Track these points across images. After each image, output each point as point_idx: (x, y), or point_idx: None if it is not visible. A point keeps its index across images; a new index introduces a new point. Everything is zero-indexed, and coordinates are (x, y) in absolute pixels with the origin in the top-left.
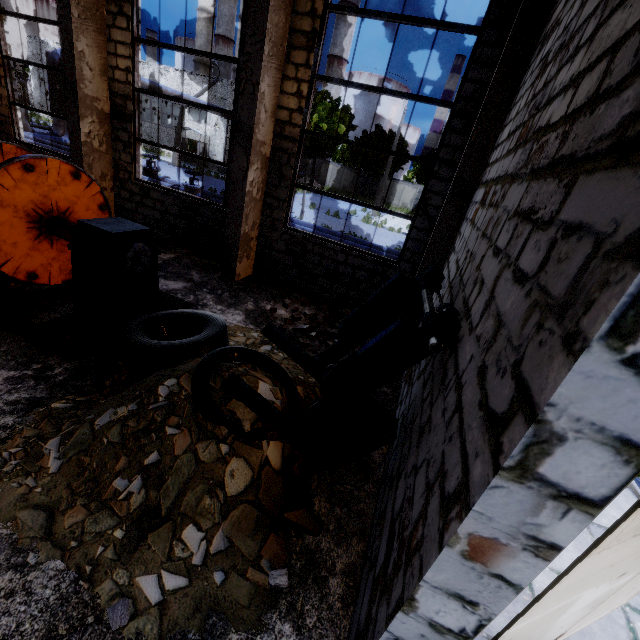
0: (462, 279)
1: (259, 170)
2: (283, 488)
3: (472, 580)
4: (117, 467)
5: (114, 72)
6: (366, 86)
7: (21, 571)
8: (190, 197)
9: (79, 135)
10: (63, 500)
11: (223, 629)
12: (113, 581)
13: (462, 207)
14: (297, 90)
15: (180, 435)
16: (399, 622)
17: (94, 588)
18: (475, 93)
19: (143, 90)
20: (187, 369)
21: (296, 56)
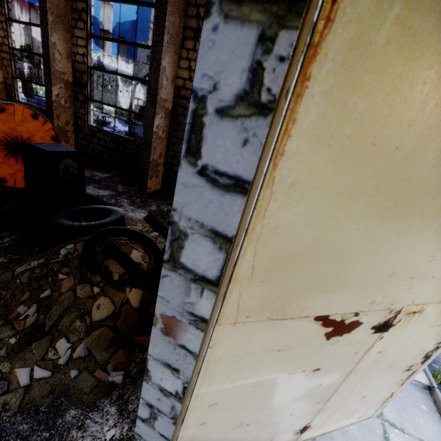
0: None
1: (163, 118)
2: (138, 321)
3: (171, 351)
4: (22, 298)
5: (75, 56)
6: None
7: None
8: (121, 137)
9: (51, 96)
10: None
11: (66, 406)
12: None
13: None
14: (188, 66)
15: (67, 279)
16: (145, 390)
17: None
18: None
19: (93, 67)
20: (84, 239)
21: (187, 44)
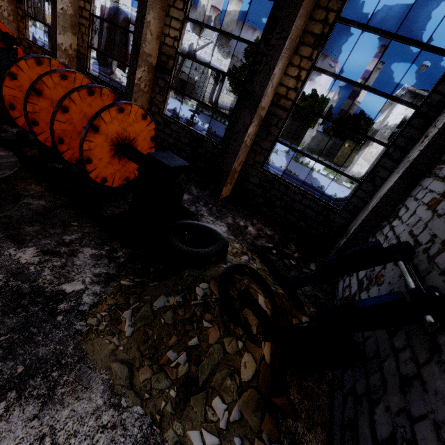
0: (434, 260)
1: (255, 126)
2: (270, 377)
3: None
4: (170, 342)
5: (165, 38)
6: (352, 81)
7: (118, 410)
8: (198, 133)
9: (134, 78)
10: (136, 359)
11: None
12: (174, 430)
13: (409, 186)
14: (297, 74)
15: (212, 329)
16: None
17: (163, 434)
18: (439, 102)
19: (183, 54)
20: (212, 276)
21: (303, 50)
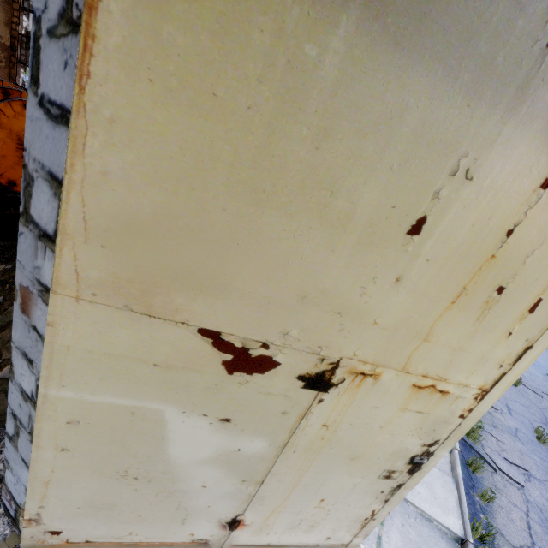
0: None
1: None
2: None
3: (27, 335)
4: None
5: None
6: None
7: None
8: None
9: None
10: None
11: None
12: None
13: None
14: None
15: None
16: (11, 392)
17: None
18: None
19: None
20: None
21: None
